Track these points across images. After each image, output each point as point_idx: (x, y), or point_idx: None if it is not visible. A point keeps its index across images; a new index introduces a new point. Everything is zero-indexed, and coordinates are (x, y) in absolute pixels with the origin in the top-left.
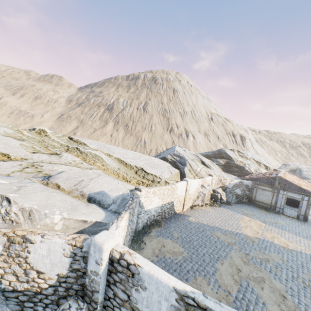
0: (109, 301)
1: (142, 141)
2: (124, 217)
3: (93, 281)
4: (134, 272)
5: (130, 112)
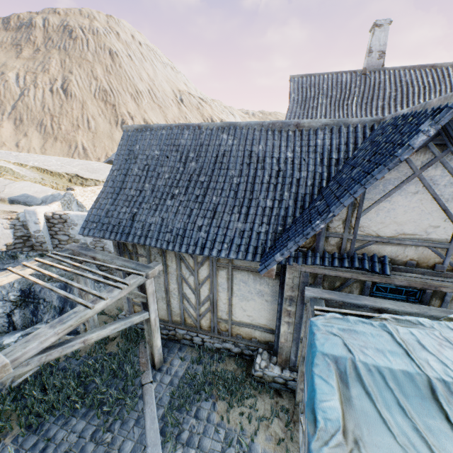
0: (57, 247)
1: (80, 148)
2: (55, 203)
3: (38, 238)
4: (66, 219)
5: (41, 100)
